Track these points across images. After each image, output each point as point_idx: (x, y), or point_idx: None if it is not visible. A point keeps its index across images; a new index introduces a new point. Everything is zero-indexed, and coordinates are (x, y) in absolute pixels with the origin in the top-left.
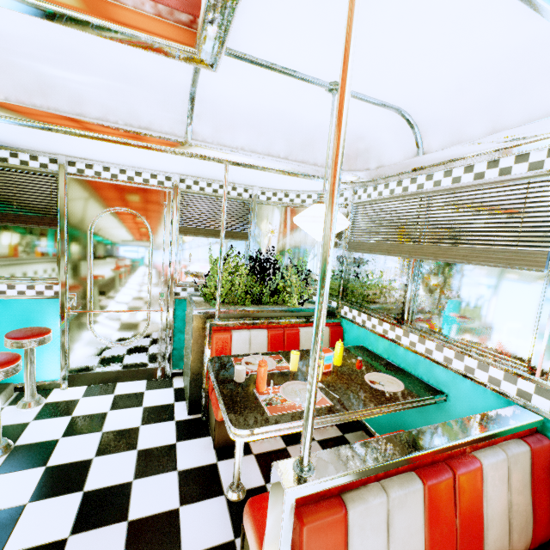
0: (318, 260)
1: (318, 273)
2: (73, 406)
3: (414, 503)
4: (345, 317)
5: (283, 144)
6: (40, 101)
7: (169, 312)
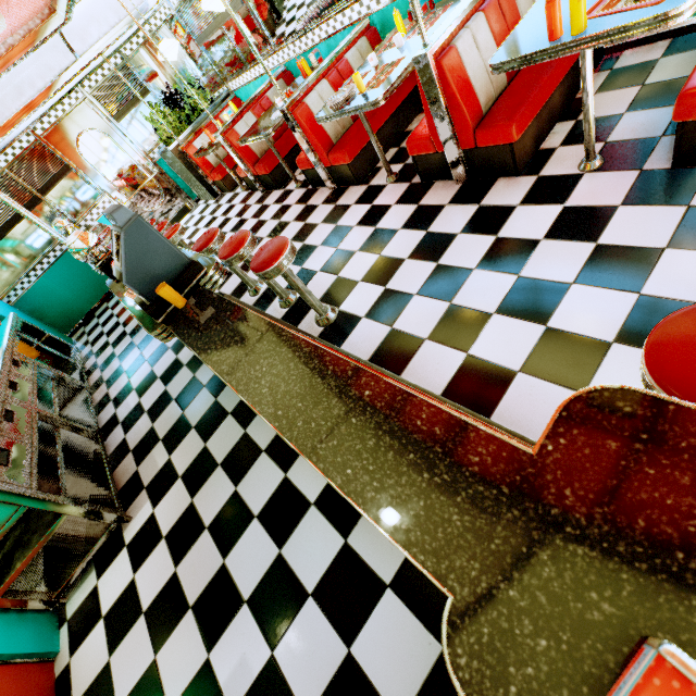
0: (196, 68)
1: (204, 77)
2: None
3: (251, 118)
4: (234, 90)
5: (111, 14)
6: (24, 99)
7: (161, 171)
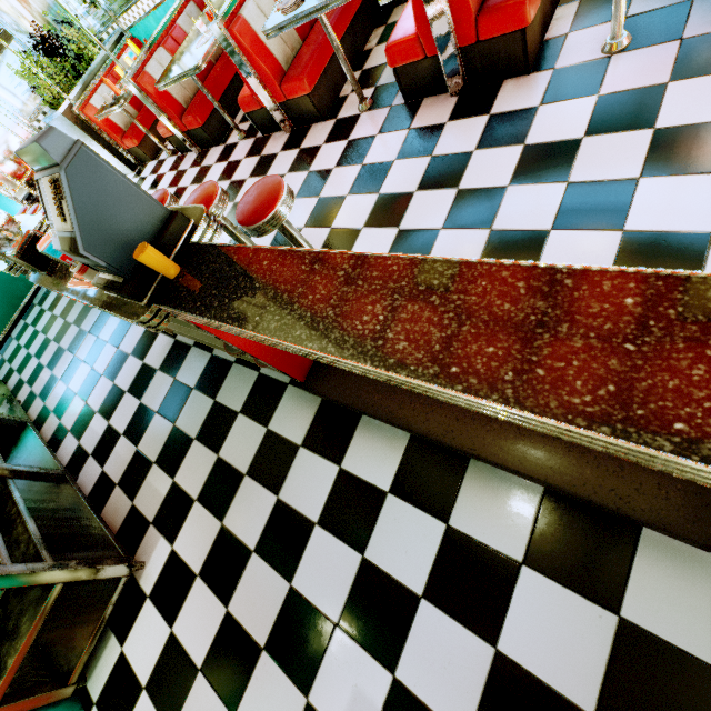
0: (69, 0)
1: (83, 13)
2: None
3: (165, 55)
4: (128, 28)
5: None
6: None
7: None
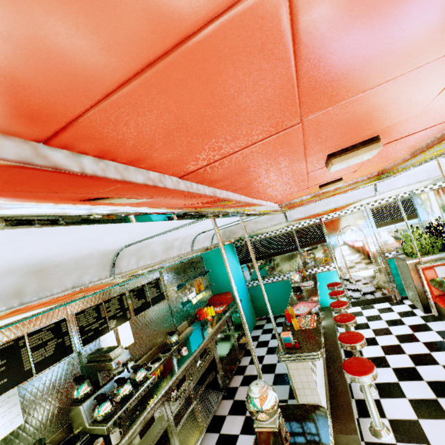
0: None
1: None
2: (361, 313)
3: None
4: None
5: (423, 174)
6: (326, 208)
7: (386, 266)
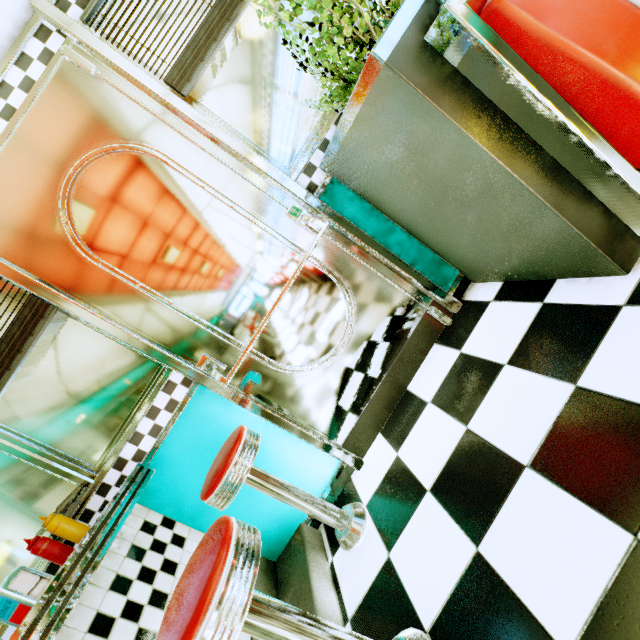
0: None
1: None
2: (406, 476)
3: None
4: None
5: None
6: None
7: (337, 224)
